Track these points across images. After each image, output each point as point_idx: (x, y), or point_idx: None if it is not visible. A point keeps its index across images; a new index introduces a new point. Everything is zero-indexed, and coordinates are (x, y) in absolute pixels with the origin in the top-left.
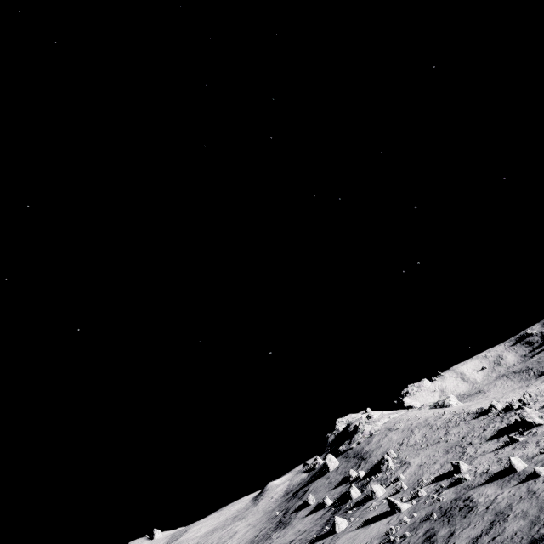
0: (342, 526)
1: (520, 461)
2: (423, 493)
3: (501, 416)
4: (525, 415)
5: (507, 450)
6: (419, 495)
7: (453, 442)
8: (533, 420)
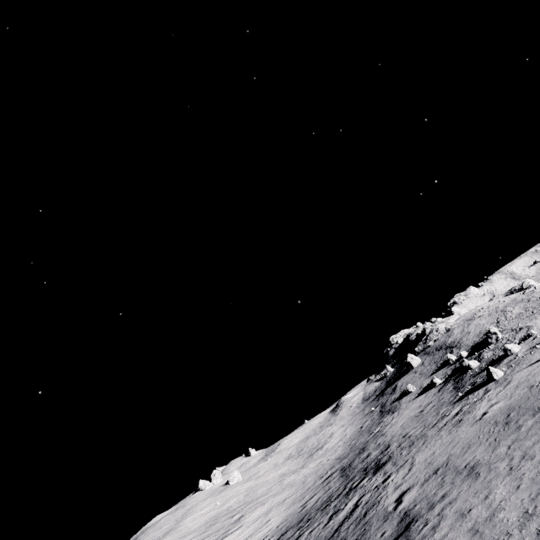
0: (500, 373)
1: None
2: None
3: None
4: None
5: None
6: None
7: None
8: None
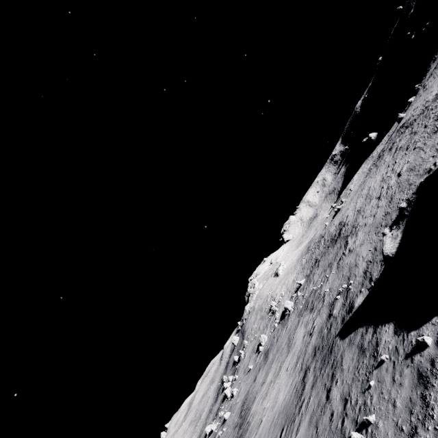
0: (209, 431)
1: (227, 414)
2: (222, 414)
3: (270, 318)
4: (261, 340)
5: (245, 380)
6: (221, 416)
7: (255, 342)
8: (259, 349)
